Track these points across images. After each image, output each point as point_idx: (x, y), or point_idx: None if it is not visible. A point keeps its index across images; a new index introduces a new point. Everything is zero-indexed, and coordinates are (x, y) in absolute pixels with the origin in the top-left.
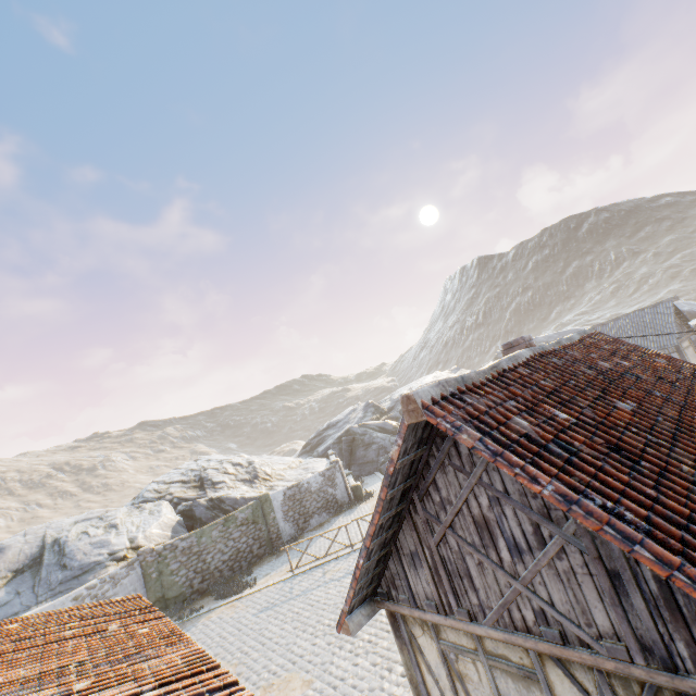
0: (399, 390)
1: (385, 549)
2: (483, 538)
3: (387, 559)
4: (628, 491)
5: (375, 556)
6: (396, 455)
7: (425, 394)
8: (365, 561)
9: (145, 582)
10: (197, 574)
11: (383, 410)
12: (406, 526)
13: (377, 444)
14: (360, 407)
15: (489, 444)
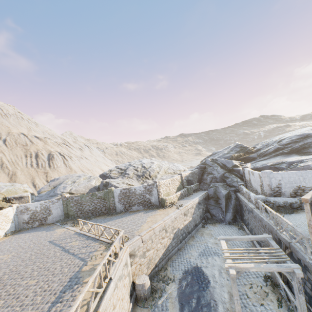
0: (276, 137)
1: None
2: None
3: None
4: None
5: None
6: None
7: None
8: None
9: (63, 206)
10: (79, 210)
11: (249, 150)
12: None
13: (213, 175)
14: (232, 146)
15: None
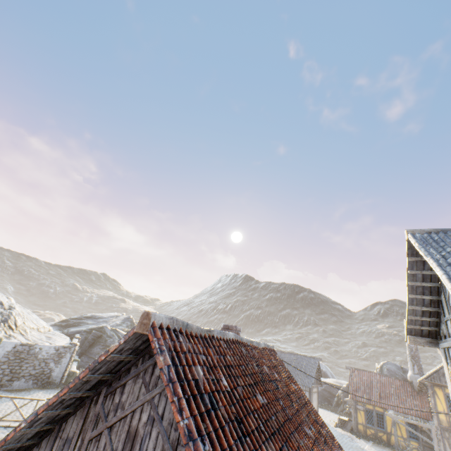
0: None
1: (50, 425)
2: (125, 448)
3: (45, 436)
4: (228, 450)
5: (38, 426)
6: (113, 348)
7: (159, 318)
8: (26, 427)
9: None
10: None
11: None
12: (80, 412)
13: None
14: (123, 316)
15: (172, 371)
